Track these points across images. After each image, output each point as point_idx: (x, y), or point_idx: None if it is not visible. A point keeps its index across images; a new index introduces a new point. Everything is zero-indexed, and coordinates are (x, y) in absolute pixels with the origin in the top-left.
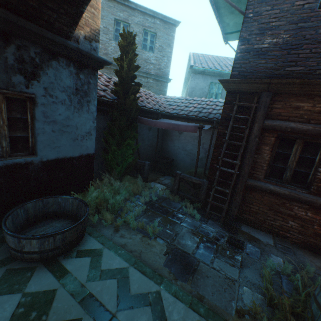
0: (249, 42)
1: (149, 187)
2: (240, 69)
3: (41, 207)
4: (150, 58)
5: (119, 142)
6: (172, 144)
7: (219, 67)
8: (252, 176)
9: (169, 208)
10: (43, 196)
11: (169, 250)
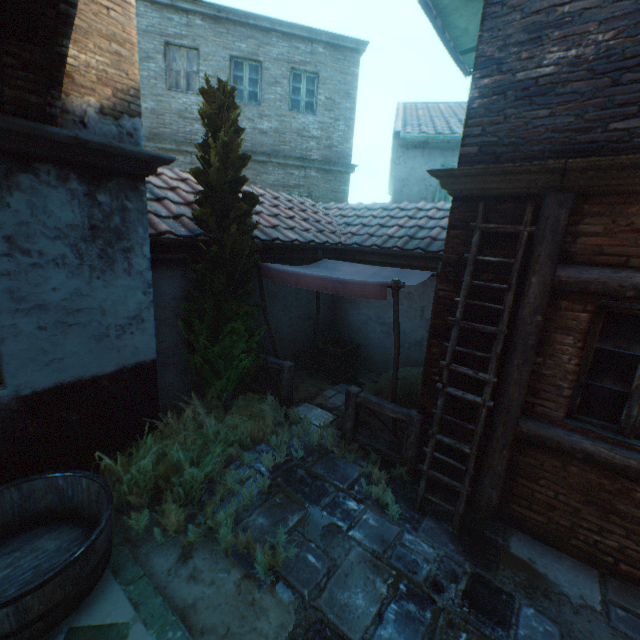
0: (501, 68)
1: (293, 420)
2: (483, 140)
3: (17, 503)
4: (308, 128)
5: (216, 326)
6: (356, 311)
7: (461, 129)
8: (531, 412)
9: (328, 483)
10: (33, 470)
11: (300, 627)
